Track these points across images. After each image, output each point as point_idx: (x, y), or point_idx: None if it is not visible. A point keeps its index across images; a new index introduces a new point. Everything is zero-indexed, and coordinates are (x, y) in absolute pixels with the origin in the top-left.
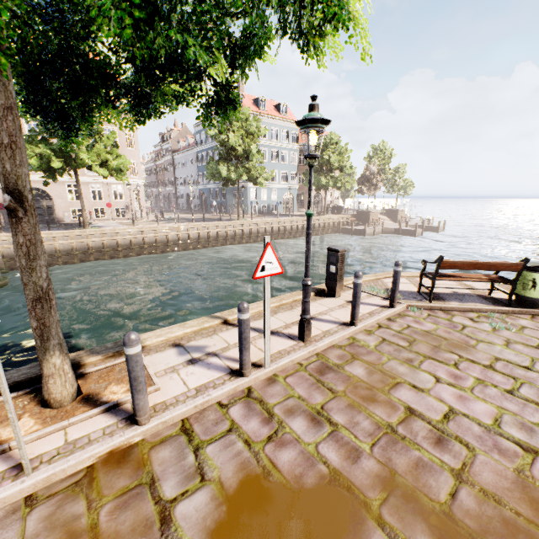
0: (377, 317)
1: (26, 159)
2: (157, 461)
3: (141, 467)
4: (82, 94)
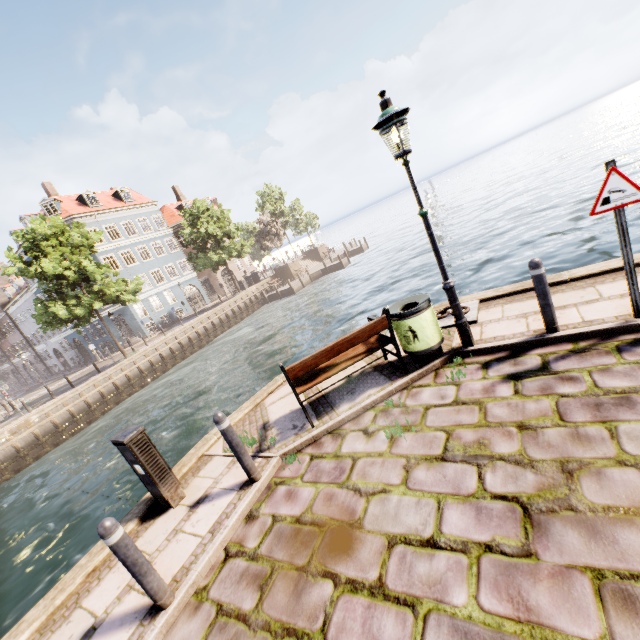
0: (220, 538)
1: None
2: None
3: None
4: None
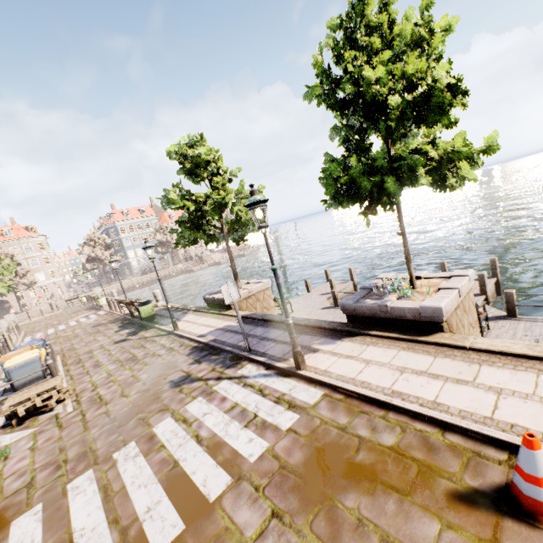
0: (51, 314)
1: None
2: None
3: None
4: None
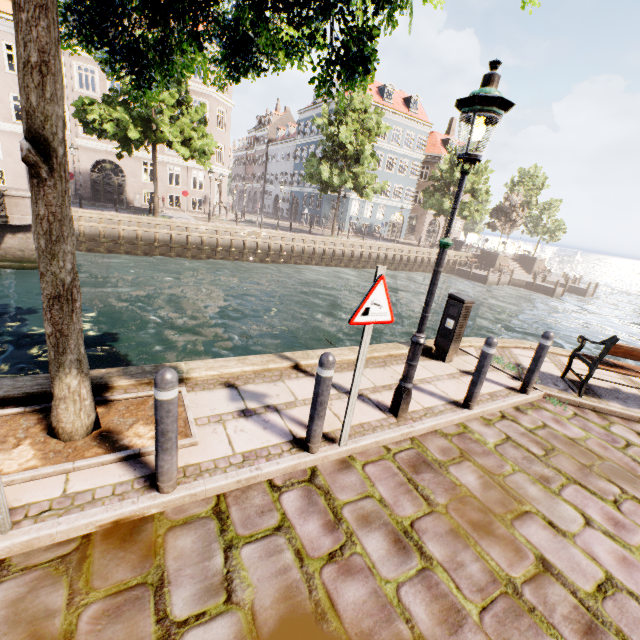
0: (502, 403)
1: (62, 94)
2: (173, 551)
3: (150, 556)
4: (161, 23)
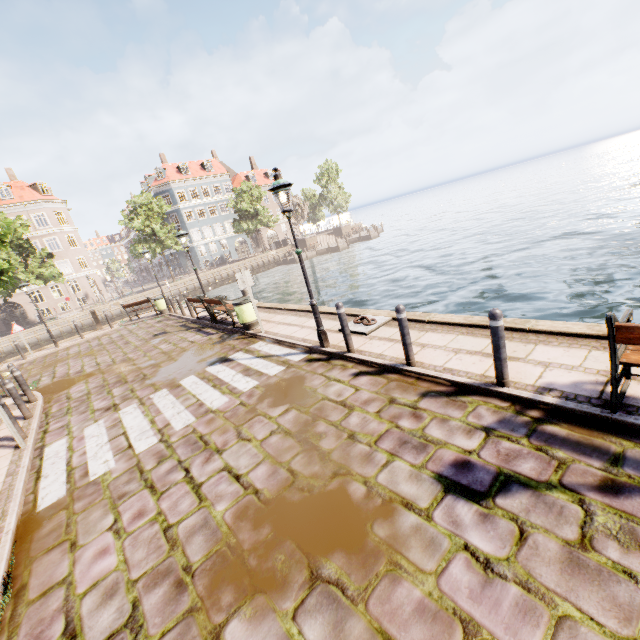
0: (97, 334)
1: None
2: None
3: None
4: None
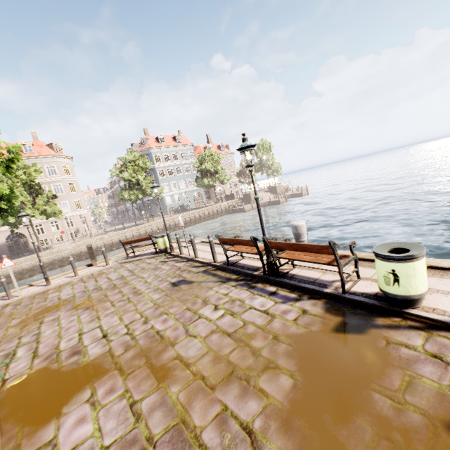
0: (92, 271)
1: None
2: None
3: None
4: None
